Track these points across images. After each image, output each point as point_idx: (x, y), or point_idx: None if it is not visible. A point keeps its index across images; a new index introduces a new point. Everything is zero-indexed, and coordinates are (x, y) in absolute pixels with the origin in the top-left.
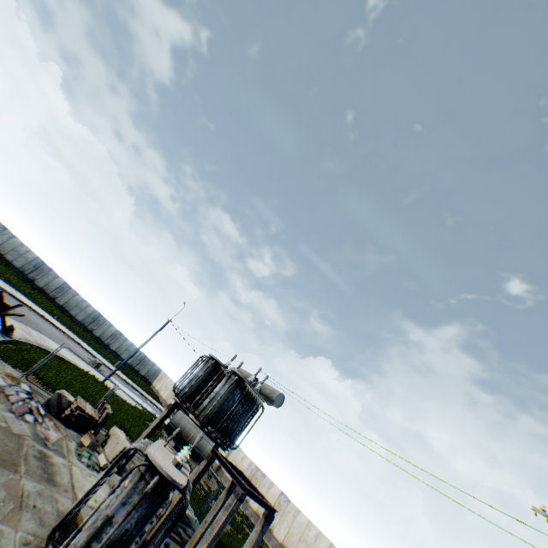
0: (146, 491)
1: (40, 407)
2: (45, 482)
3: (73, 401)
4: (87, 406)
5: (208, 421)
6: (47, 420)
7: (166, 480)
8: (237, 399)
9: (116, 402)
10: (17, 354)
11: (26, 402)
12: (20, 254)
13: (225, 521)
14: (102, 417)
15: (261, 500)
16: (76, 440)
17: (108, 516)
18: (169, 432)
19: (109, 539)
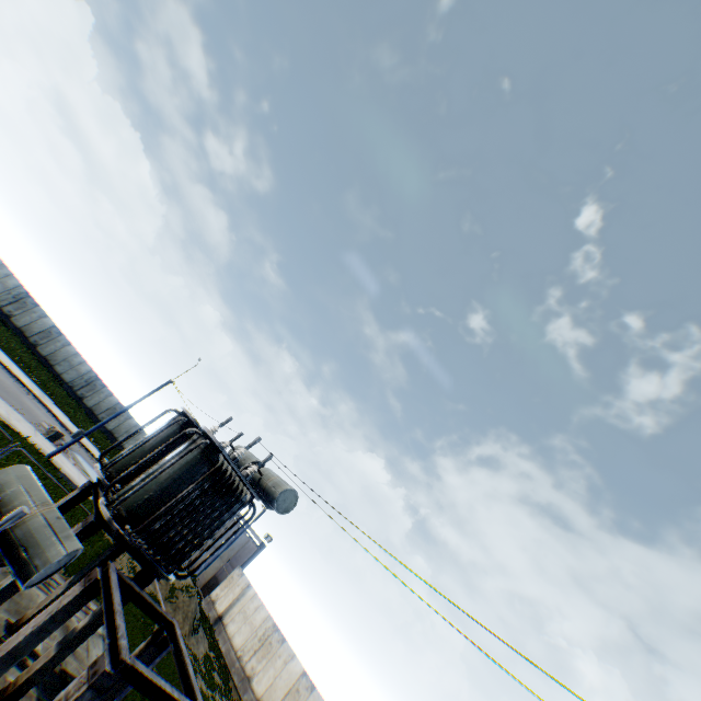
0: None
1: None
2: None
3: None
4: None
5: (129, 515)
6: None
7: None
8: (200, 483)
9: (54, 488)
10: None
11: None
12: None
13: None
14: None
15: (167, 694)
16: None
17: None
18: None
19: None
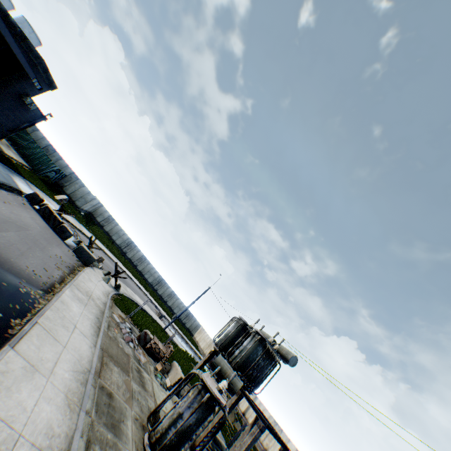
0: (202, 401)
1: (135, 339)
2: (141, 386)
3: (152, 338)
4: (159, 343)
5: (238, 367)
6: (138, 348)
7: (213, 398)
8: (259, 354)
9: (173, 345)
10: (122, 302)
11: (128, 334)
12: (120, 236)
13: (250, 443)
14: (167, 352)
15: (277, 436)
16: (153, 365)
17: (180, 413)
18: (213, 368)
19: (181, 426)
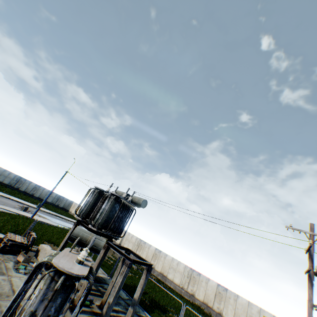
0: (56, 289)
1: None
2: None
3: (3, 237)
4: (17, 237)
5: (101, 227)
6: None
7: (71, 276)
8: (118, 209)
9: (44, 228)
10: None
11: None
12: None
13: (122, 281)
14: (30, 241)
15: (142, 262)
16: (13, 260)
17: (32, 312)
18: (73, 242)
19: None
